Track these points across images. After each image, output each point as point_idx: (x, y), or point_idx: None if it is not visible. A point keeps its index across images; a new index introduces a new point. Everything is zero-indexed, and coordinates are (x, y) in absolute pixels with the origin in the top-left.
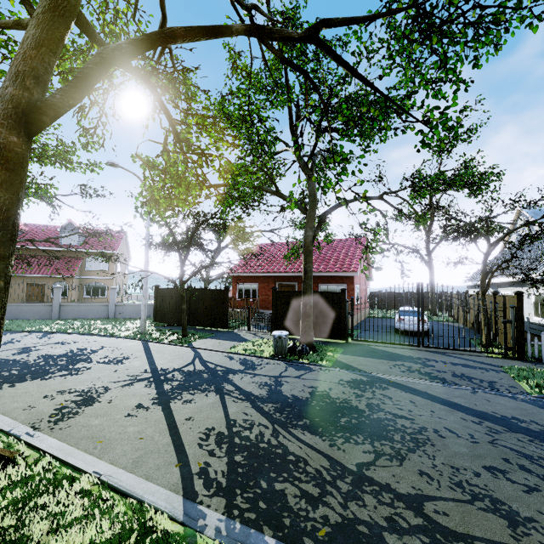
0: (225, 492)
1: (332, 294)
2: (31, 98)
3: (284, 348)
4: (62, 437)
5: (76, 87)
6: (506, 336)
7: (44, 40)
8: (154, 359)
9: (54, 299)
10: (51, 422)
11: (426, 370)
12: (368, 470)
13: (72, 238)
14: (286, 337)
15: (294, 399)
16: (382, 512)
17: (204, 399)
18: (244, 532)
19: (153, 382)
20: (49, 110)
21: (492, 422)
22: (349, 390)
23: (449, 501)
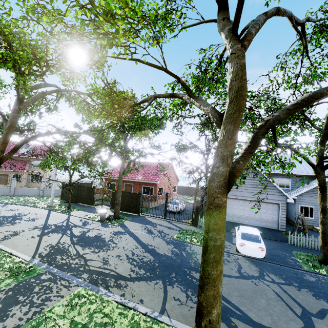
0: (43, 257)
1: (135, 194)
2: (0, 156)
3: (103, 217)
4: (4, 244)
5: (13, 151)
6: (192, 216)
7: (4, 142)
8: (48, 219)
9: (12, 185)
10: (1, 240)
11: (151, 228)
12: (85, 254)
13: (25, 150)
14: (105, 213)
15: (87, 237)
16: (77, 261)
17: (56, 235)
18: (41, 263)
19: (42, 229)
20: (5, 158)
21: (141, 246)
22: (111, 235)
23: (96, 260)
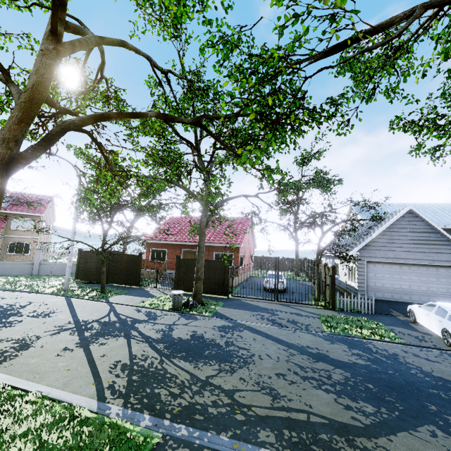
0: (124, 396)
1: (220, 262)
2: (12, 153)
3: (180, 303)
4: (8, 372)
5: (42, 145)
6: (325, 294)
7: (24, 118)
8: (76, 312)
9: None
10: None
11: (272, 317)
12: (212, 379)
13: None
14: (182, 295)
15: (179, 340)
16: (211, 398)
17: (115, 342)
18: (133, 414)
19: (76, 331)
20: (23, 160)
21: (294, 349)
22: (218, 333)
23: (248, 391)
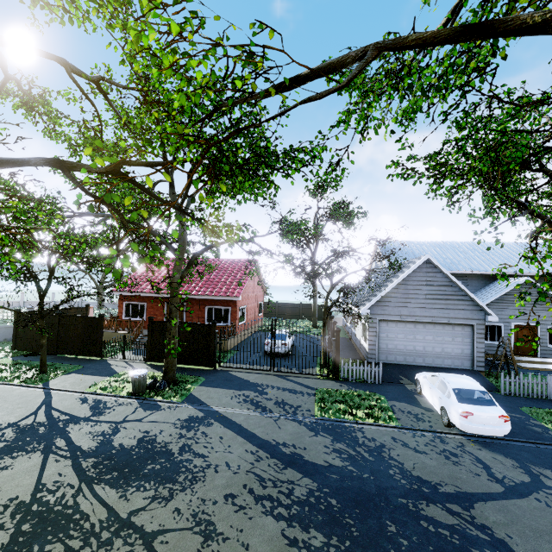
0: None
1: (204, 326)
2: None
3: (142, 386)
4: None
5: None
6: (329, 362)
7: None
8: None
9: None
10: None
11: (258, 398)
12: (136, 516)
13: None
14: (145, 376)
15: (119, 450)
16: (121, 551)
17: (25, 462)
18: None
19: None
20: None
21: (264, 451)
22: (178, 431)
23: (177, 531)
